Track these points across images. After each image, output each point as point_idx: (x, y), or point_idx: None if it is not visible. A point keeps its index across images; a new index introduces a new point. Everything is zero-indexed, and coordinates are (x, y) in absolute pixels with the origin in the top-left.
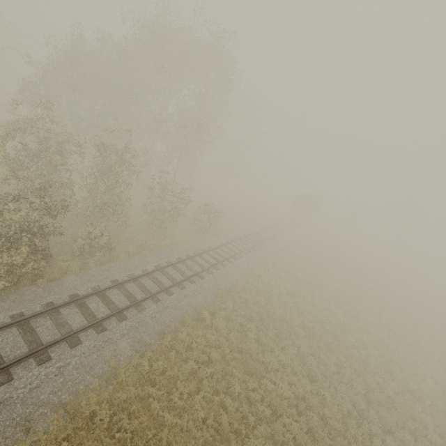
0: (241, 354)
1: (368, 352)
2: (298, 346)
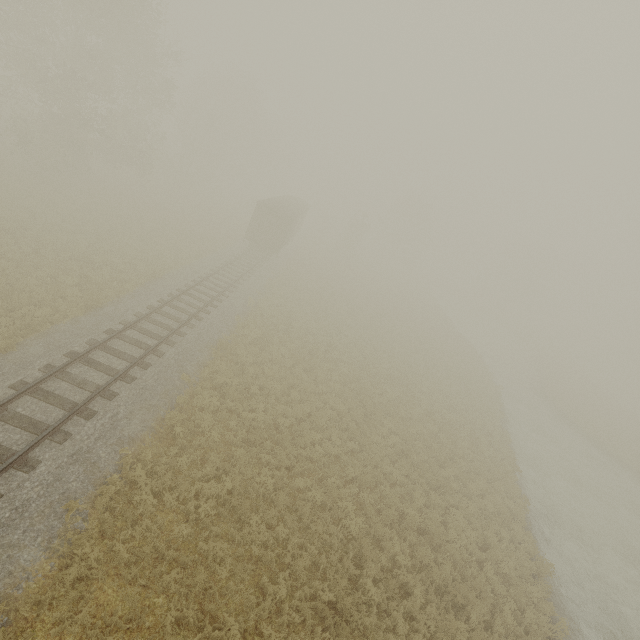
0: None
1: (409, 606)
2: None
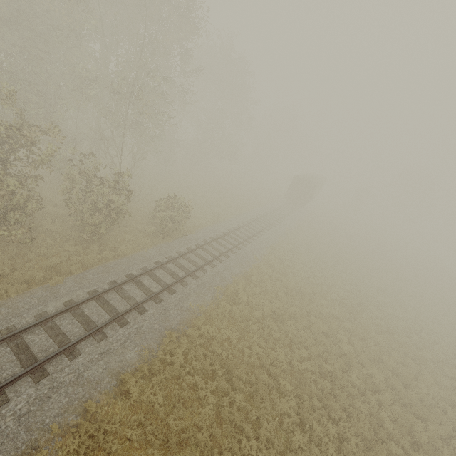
0: (185, 450)
1: (380, 398)
2: (281, 410)
